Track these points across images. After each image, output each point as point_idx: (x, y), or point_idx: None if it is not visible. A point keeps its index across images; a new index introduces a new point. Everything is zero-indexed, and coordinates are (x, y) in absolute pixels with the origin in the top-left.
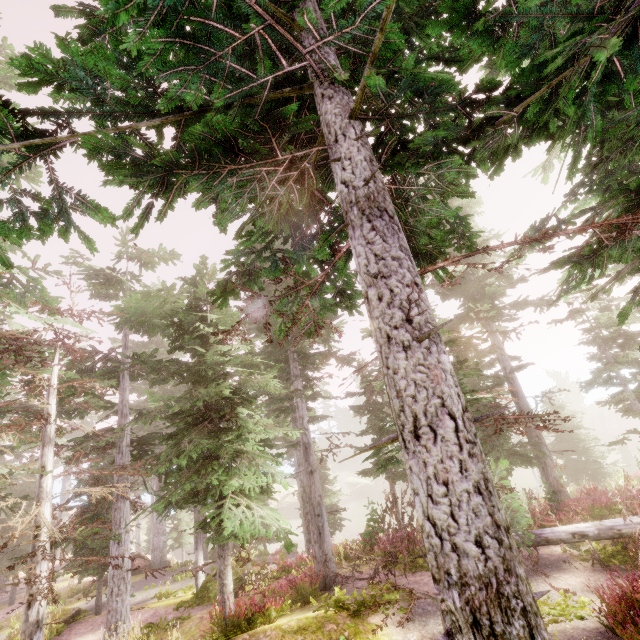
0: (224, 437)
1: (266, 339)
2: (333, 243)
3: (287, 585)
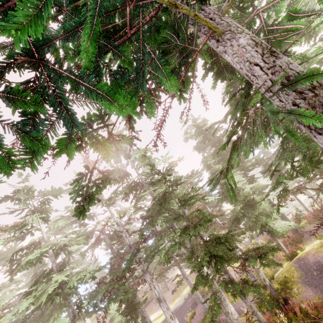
0: (259, 207)
1: (243, 171)
2: (288, 142)
3: (287, 242)
